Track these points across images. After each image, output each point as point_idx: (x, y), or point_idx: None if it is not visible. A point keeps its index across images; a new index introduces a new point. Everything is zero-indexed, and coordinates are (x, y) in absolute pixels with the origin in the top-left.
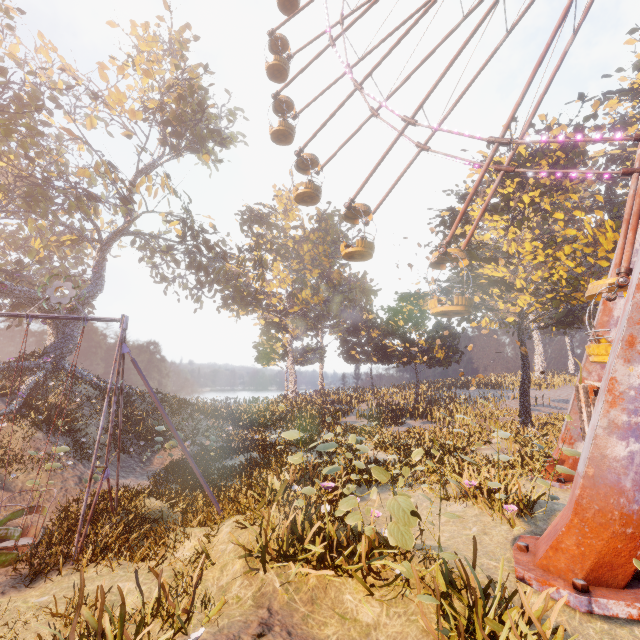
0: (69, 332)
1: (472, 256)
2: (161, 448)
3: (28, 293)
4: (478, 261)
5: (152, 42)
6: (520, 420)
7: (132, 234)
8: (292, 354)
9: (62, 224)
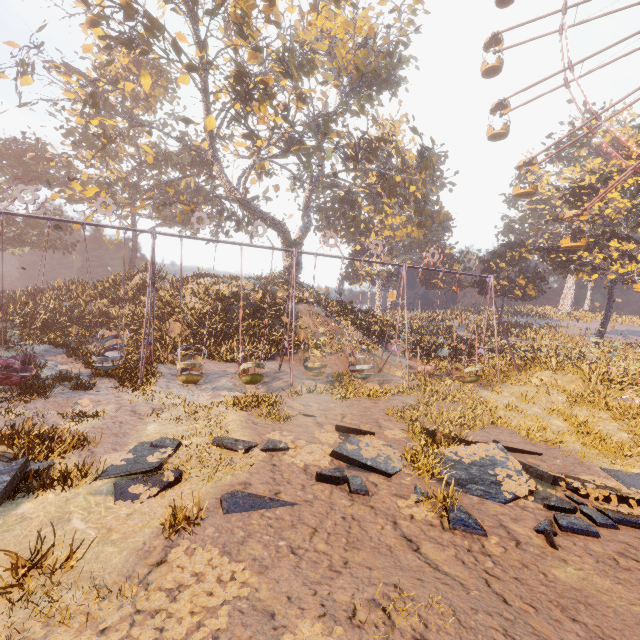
0: (298, 257)
1: (613, 234)
2: (387, 342)
3: (285, 228)
4: (617, 238)
5: (384, 1)
6: (595, 343)
7: (329, 177)
8: (380, 277)
9: (278, 164)
